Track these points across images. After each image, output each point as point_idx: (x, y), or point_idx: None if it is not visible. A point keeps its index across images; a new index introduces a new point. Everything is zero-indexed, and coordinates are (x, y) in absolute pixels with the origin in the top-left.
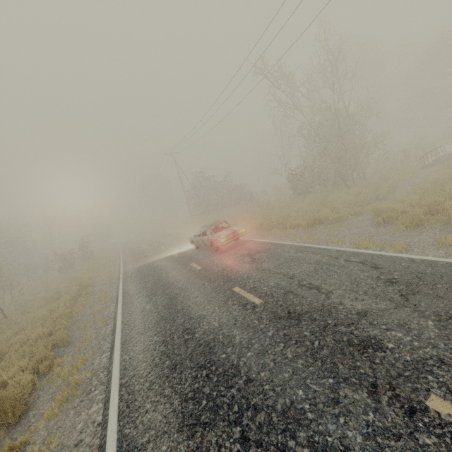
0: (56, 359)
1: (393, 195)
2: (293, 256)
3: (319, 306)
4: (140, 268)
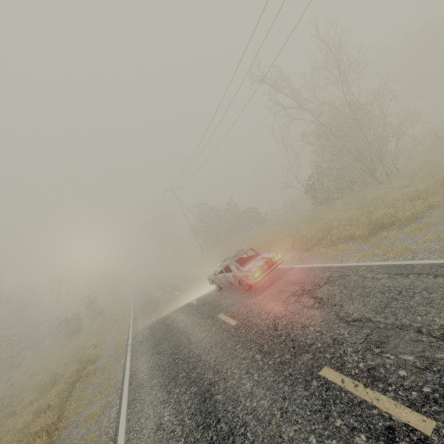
0: None
1: None
2: (394, 285)
3: None
4: (153, 327)
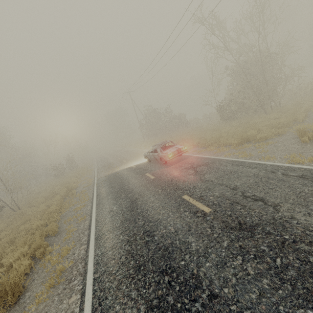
0: (48, 248)
1: (310, 118)
2: (231, 169)
3: (270, 218)
4: (109, 176)
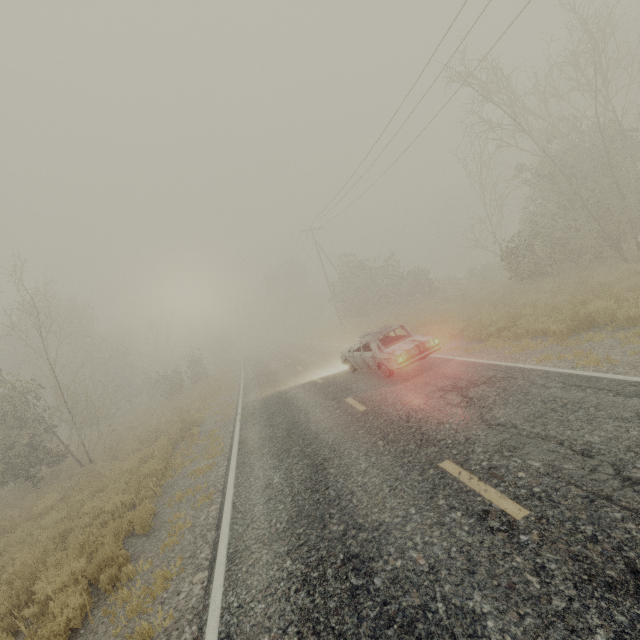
0: (126, 567)
1: None
2: (562, 396)
3: None
4: (267, 400)
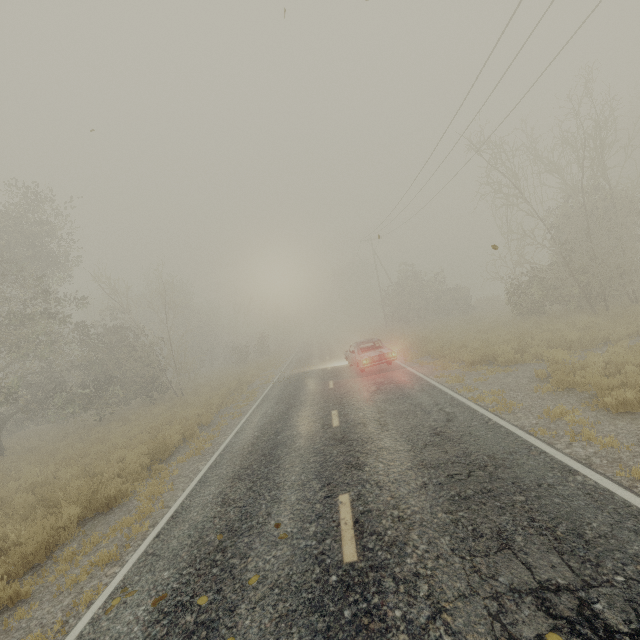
0: (197, 432)
1: (636, 340)
2: (410, 393)
3: (366, 437)
4: (293, 376)
